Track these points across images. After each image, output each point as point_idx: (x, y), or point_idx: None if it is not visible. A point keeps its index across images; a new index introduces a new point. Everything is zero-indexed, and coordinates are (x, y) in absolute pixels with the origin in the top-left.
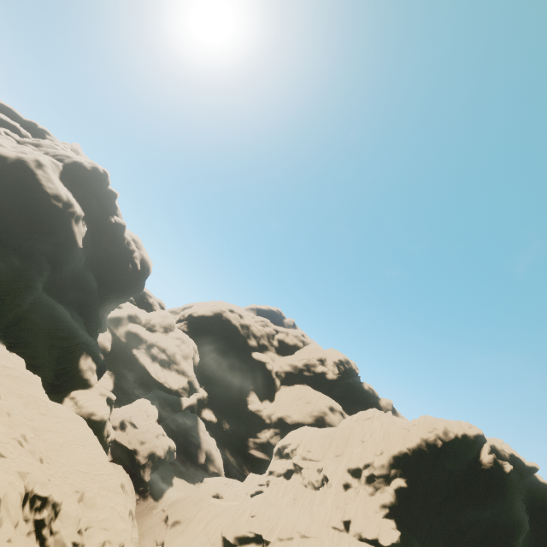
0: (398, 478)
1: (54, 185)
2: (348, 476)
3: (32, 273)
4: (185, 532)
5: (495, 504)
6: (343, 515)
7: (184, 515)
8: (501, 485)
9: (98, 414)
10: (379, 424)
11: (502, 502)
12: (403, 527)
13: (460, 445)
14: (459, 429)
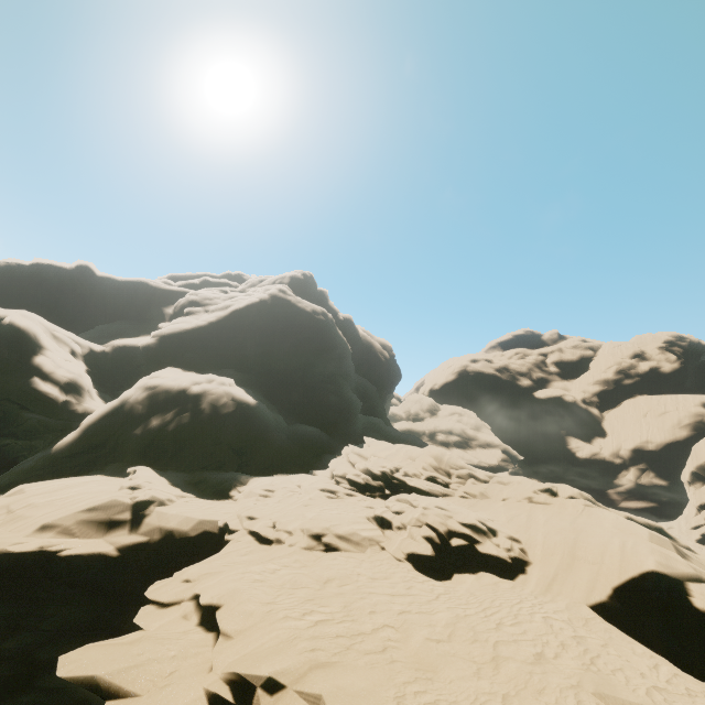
0: None
1: (305, 303)
2: None
3: (346, 392)
4: None
5: None
6: None
7: None
8: None
9: None
10: None
11: None
12: None
13: None
14: None
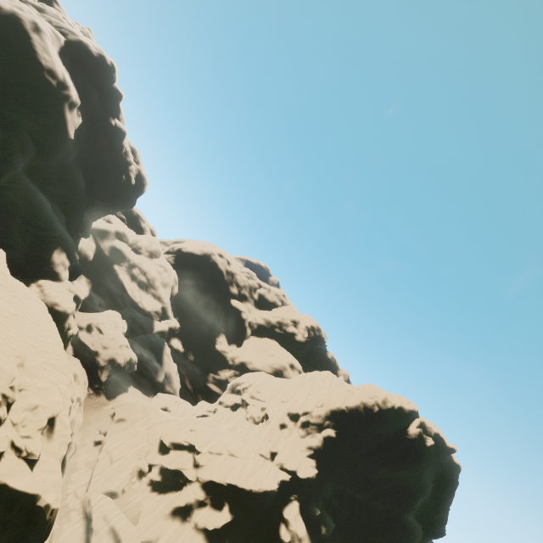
0: (330, 428)
1: (50, 58)
2: (286, 418)
3: (14, 149)
4: (128, 429)
5: (408, 468)
6: (272, 447)
7: (130, 416)
8: (418, 455)
9: (62, 306)
10: (329, 384)
11: (414, 468)
12: (322, 468)
13: (394, 415)
14: (398, 401)
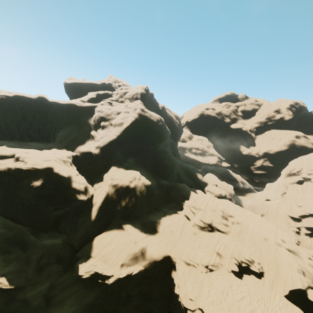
0: None
1: (153, 116)
2: None
3: (172, 157)
4: (269, 217)
5: None
6: None
7: (263, 212)
8: None
9: (223, 194)
10: None
11: None
12: None
13: None
14: None
